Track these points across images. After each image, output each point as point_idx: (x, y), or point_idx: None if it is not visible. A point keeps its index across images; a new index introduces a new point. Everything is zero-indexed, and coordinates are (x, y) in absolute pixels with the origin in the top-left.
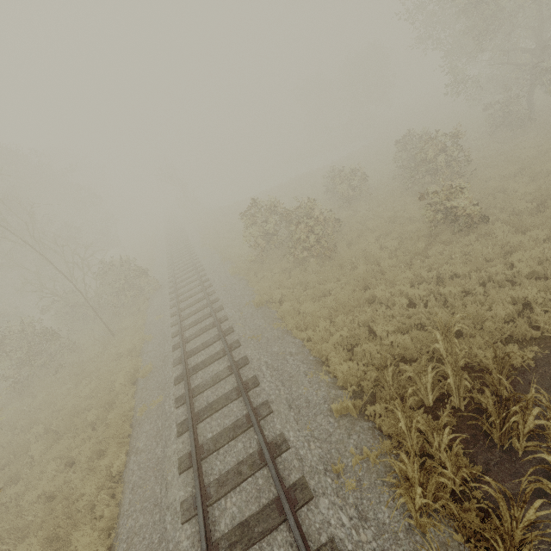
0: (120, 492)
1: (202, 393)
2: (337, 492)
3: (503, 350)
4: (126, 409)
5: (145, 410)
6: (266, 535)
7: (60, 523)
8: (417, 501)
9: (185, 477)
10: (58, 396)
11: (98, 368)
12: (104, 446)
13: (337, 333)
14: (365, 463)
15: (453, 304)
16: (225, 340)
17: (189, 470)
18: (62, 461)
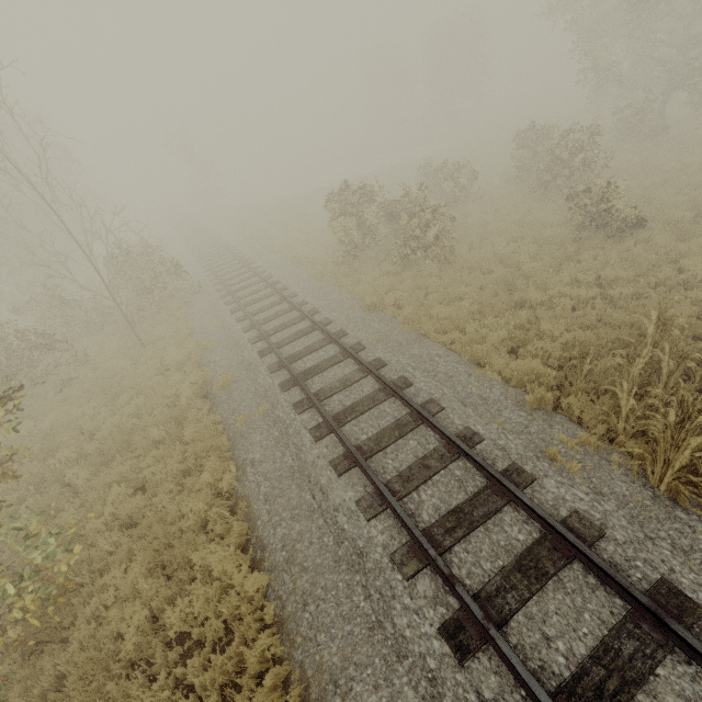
0: (243, 508)
1: (331, 397)
2: (560, 474)
3: (693, 348)
4: (210, 423)
5: (244, 421)
6: (490, 517)
7: (172, 542)
8: (680, 461)
9: (348, 479)
10: (80, 417)
11: (134, 385)
12: (191, 464)
13: (497, 333)
14: (581, 448)
15: (623, 307)
16: (342, 342)
17: (351, 472)
18: (128, 484)
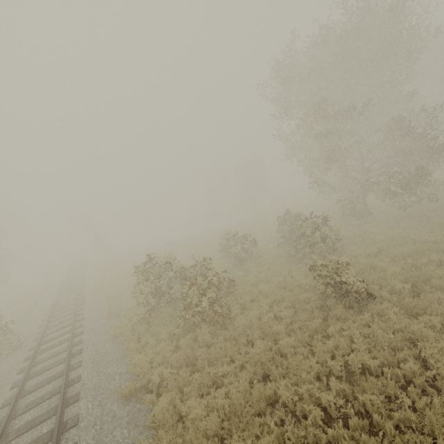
0: None
1: None
2: None
3: None
4: None
5: None
6: None
7: None
8: None
9: None
10: None
11: None
12: None
13: None
14: None
15: (379, 422)
16: None
17: None
18: None
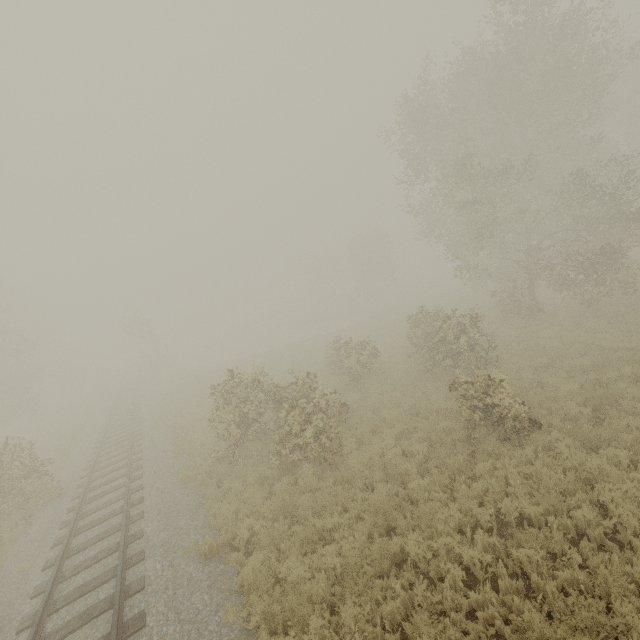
0: None
1: None
2: None
3: None
4: None
5: None
6: None
7: None
8: None
9: None
10: None
11: None
12: None
13: None
14: None
15: (539, 584)
16: None
17: None
18: None
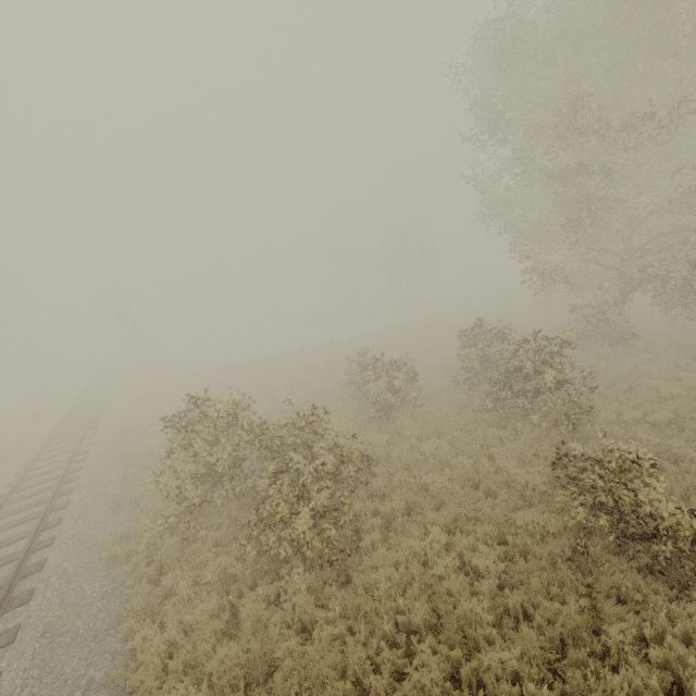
0: None
1: None
2: None
3: None
4: None
5: None
6: None
7: None
8: None
9: None
10: None
11: None
12: None
13: None
14: None
15: None
16: None
17: None
18: None
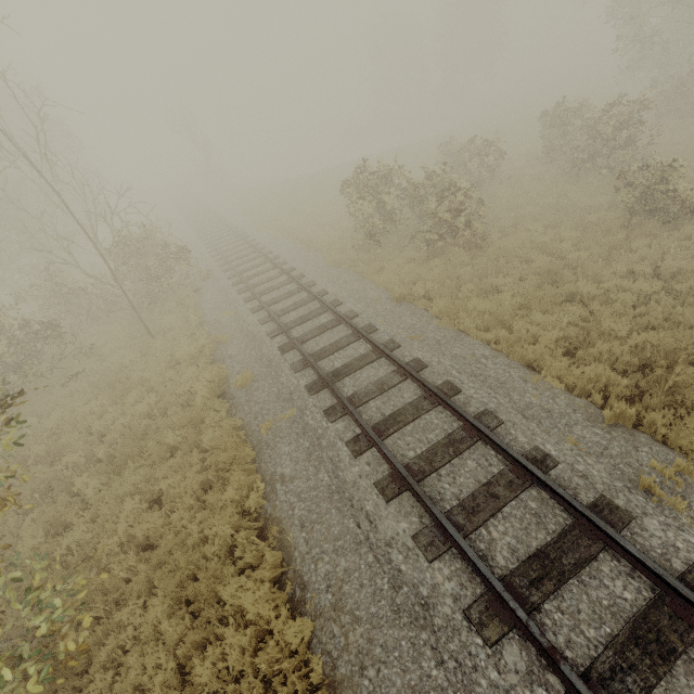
0: (275, 532)
1: (366, 403)
2: (661, 512)
3: None
4: (230, 428)
5: (269, 427)
6: (584, 566)
7: (198, 576)
8: None
9: (398, 505)
10: (87, 415)
11: (143, 379)
12: (212, 476)
13: (552, 332)
14: (679, 478)
15: (692, 304)
16: (373, 339)
17: (401, 497)
18: (142, 497)
